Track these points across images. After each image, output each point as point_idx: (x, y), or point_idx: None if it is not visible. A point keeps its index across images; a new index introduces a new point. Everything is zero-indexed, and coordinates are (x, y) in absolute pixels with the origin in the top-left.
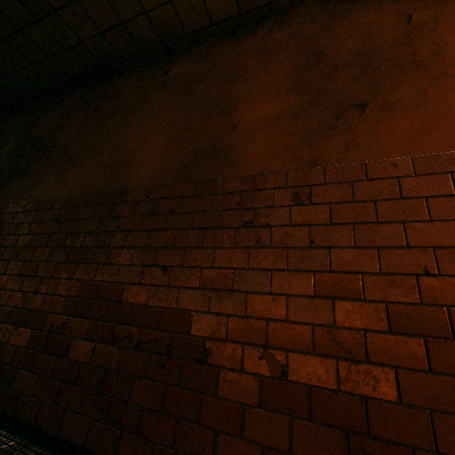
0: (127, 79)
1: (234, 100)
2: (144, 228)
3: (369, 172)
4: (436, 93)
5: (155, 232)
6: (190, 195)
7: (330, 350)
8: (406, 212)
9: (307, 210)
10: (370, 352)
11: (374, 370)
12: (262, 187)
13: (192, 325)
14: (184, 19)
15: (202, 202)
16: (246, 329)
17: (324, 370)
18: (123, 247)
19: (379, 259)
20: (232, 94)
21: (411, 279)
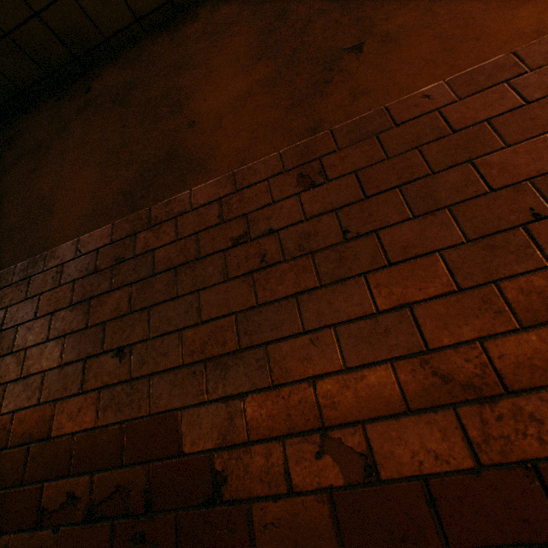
0: (35, 114)
1: (186, 92)
2: (79, 299)
3: (395, 116)
4: (445, 6)
5: (97, 299)
6: (144, 228)
7: (437, 395)
8: (468, 147)
9: (325, 190)
10: (506, 373)
11: (526, 405)
12: (250, 182)
13: (183, 437)
14: (96, 17)
15: (165, 231)
16: (280, 409)
17: (439, 435)
18: (46, 340)
19: (457, 223)
20: (180, 87)
21: (519, 234)
